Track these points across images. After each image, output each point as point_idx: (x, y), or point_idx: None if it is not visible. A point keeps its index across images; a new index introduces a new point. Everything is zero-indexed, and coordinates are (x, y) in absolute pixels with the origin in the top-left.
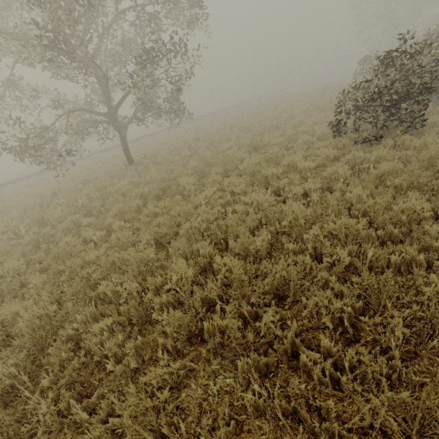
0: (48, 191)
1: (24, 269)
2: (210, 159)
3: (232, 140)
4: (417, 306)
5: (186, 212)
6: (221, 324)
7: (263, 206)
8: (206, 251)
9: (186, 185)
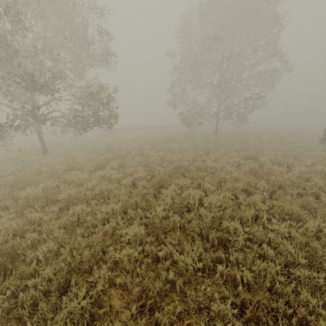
0: (183, 133)
1: (213, 146)
2: (260, 139)
3: (267, 136)
4: (323, 160)
5: (260, 147)
6: (280, 158)
7: (288, 150)
8: (271, 153)
9: (255, 142)
